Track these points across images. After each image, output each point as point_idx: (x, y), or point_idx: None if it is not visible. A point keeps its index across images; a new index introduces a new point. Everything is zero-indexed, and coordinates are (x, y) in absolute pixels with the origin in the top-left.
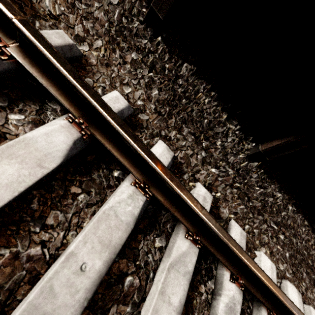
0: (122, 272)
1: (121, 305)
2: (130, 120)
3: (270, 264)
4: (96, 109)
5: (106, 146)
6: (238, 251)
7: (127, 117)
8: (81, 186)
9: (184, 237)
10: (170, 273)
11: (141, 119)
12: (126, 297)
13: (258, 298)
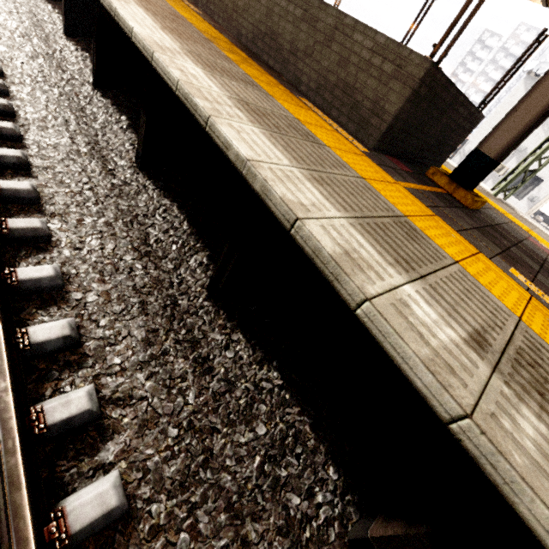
0: None
1: None
2: None
3: None
4: None
5: None
6: None
7: None
8: None
9: None
10: None
11: None
12: None
13: None
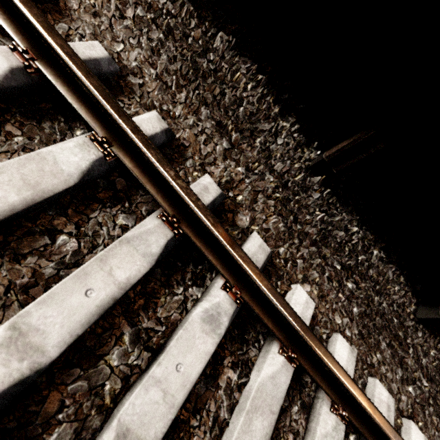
0: (56, 229)
1: (44, 259)
2: (117, 82)
3: (306, 298)
4: (37, 30)
5: (58, 87)
6: (227, 243)
7: (112, 78)
8: (22, 129)
9: (156, 217)
10: (122, 246)
11: (132, 83)
12: (55, 255)
13: (266, 324)
